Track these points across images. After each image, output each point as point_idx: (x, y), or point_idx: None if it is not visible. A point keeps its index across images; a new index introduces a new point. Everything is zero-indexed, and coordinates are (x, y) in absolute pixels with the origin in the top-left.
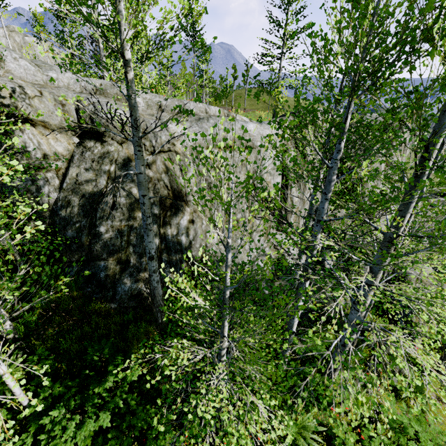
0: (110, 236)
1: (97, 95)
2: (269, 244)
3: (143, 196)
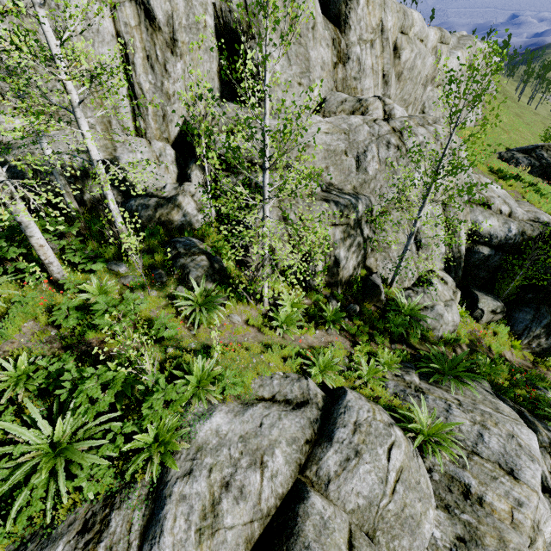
0: None
1: None
2: (109, 146)
3: None
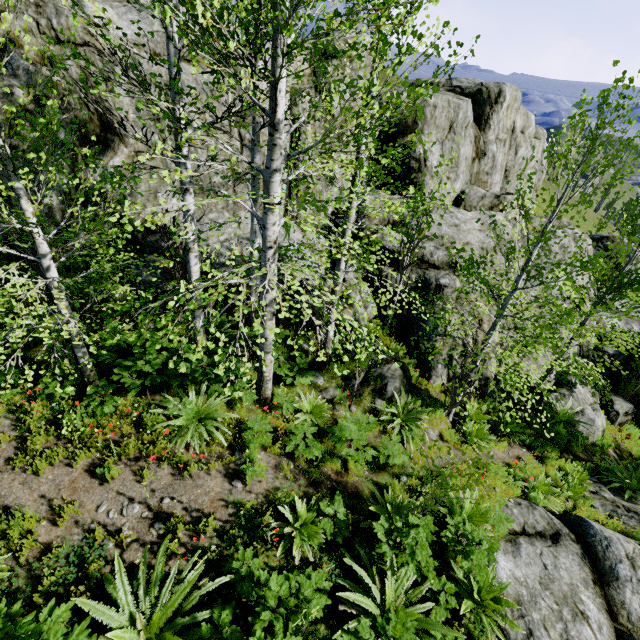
0: None
1: None
2: None
3: None
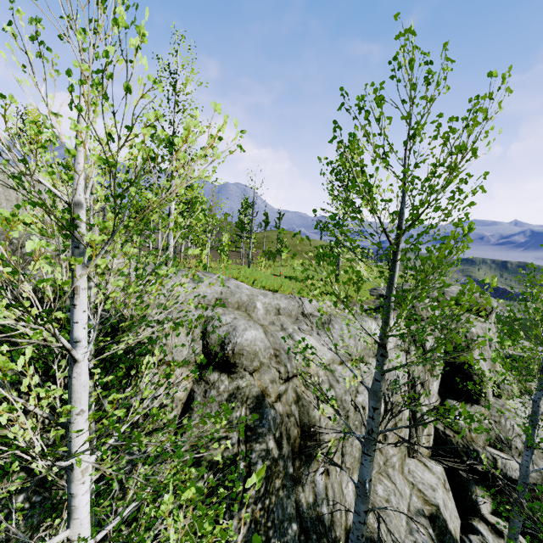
0: (243, 538)
1: (219, 308)
2: (409, 485)
3: (365, 512)
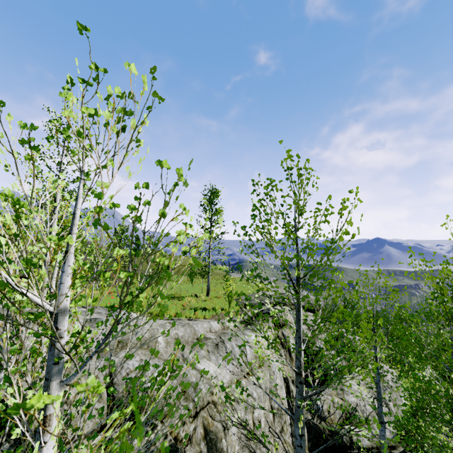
0: None
1: (122, 351)
2: None
3: None
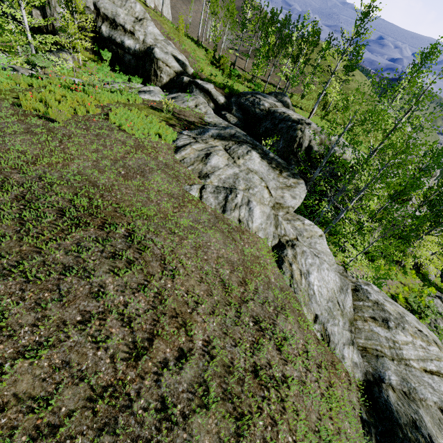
0: None
1: None
2: None
3: None
